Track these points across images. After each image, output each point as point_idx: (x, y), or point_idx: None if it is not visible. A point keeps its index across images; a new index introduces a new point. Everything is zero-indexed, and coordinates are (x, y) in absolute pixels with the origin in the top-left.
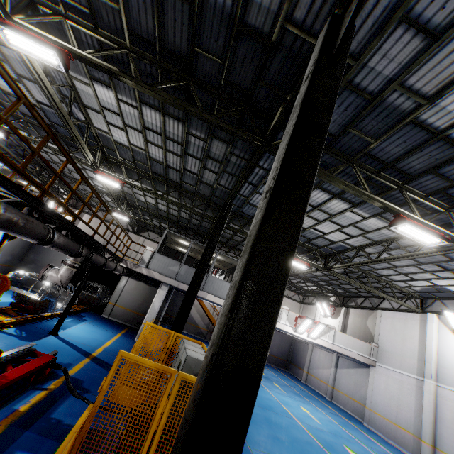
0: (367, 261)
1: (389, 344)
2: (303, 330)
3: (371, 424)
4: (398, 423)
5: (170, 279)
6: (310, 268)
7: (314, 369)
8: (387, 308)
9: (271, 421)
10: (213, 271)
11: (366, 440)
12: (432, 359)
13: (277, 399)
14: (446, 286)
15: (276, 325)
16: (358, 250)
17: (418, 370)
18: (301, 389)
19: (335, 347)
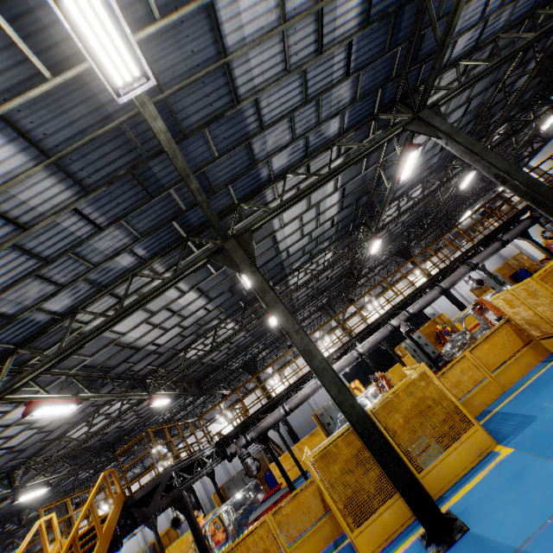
0: None
1: None
2: None
3: None
4: None
5: None
6: None
7: None
8: None
9: None
10: None
11: None
12: None
13: None
14: None
15: None
16: None
17: None
18: None
19: None
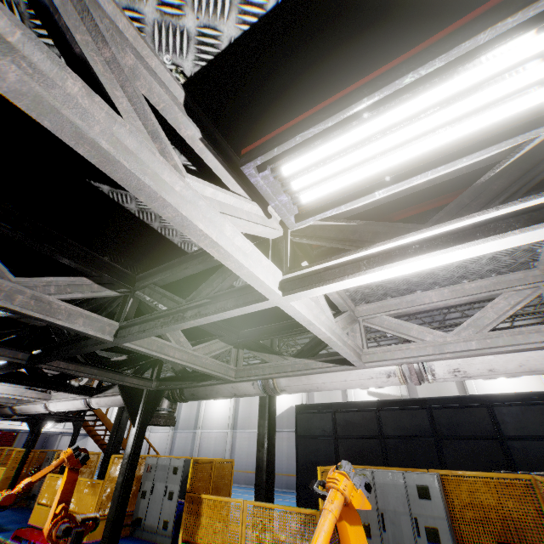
0: None
1: None
2: None
3: None
4: None
5: None
6: None
7: None
8: None
9: None
10: None
11: None
12: (112, 420)
13: None
14: None
15: (19, 428)
16: None
17: None
18: None
19: (65, 430)
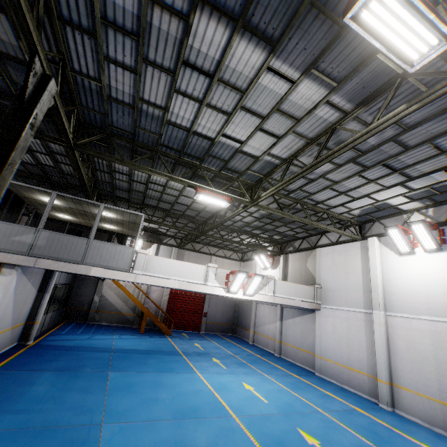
0: (302, 170)
1: (331, 282)
2: (237, 288)
3: (323, 373)
4: (350, 365)
5: (18, 255)
6: (236, 209)
7: (260, 327)
8: (326, 244)
9: (185, 446)
10: (132, 243)
11: (322, 402)
12: (379, 287)
13: (210, 385)
14: (389, 198)
15: (202, 290)
16: (289, 162)
17: (365, 303)
18: (247, 353)
19: (276, 299)
